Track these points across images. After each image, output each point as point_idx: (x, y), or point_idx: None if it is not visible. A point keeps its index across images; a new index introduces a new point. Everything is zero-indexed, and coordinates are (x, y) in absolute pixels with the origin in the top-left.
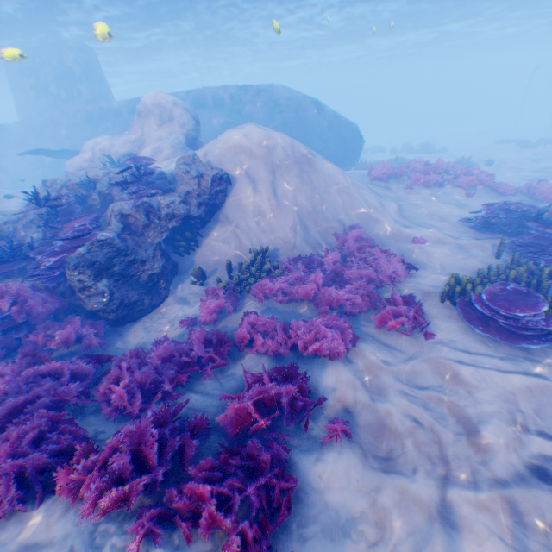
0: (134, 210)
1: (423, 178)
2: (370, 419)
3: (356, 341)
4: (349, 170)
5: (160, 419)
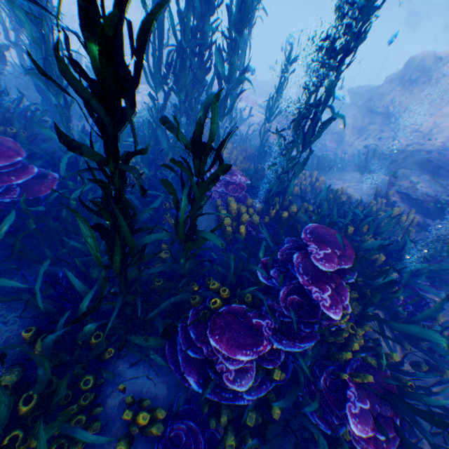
0: None
1: None
2: None
3: None
4: None
5: None
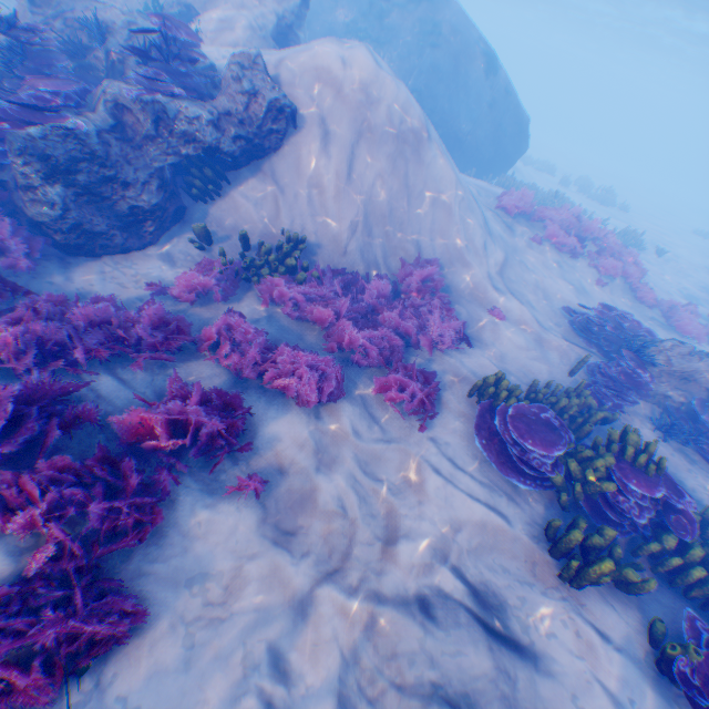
0: (136, 102)
1: (561, 236)
2: (295, 487)
3: (342, 398)
4: (490, 180)
5: (36, 393)
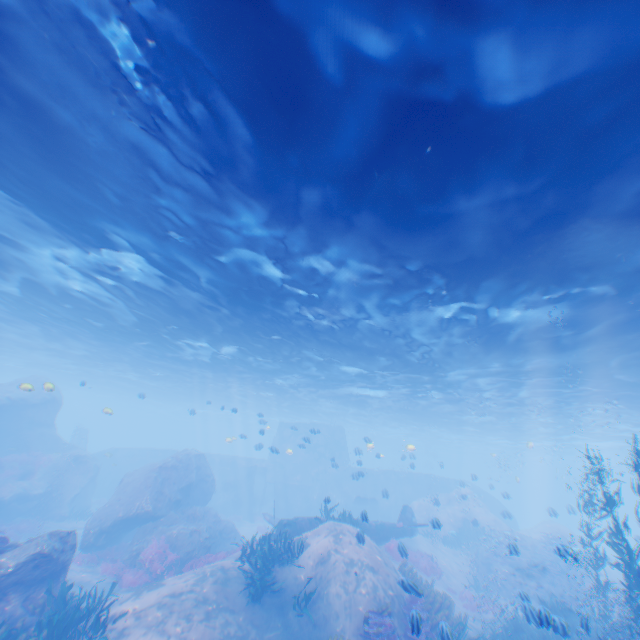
0: None
1: None
2: None
3: None
4: None
5: None
